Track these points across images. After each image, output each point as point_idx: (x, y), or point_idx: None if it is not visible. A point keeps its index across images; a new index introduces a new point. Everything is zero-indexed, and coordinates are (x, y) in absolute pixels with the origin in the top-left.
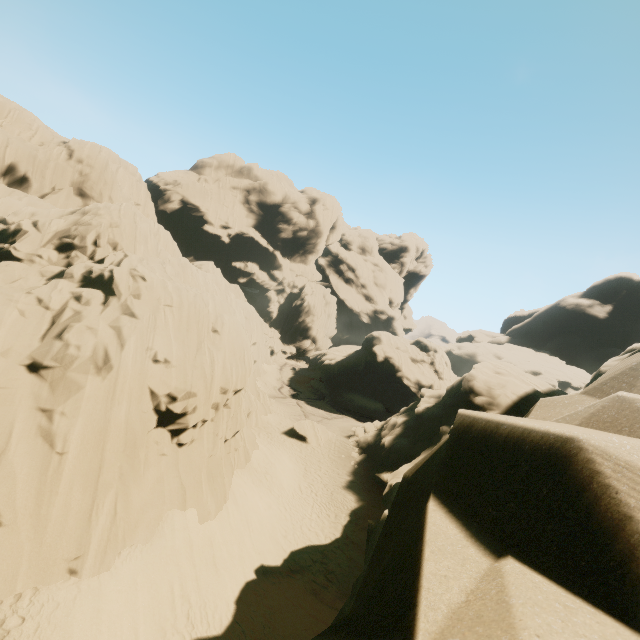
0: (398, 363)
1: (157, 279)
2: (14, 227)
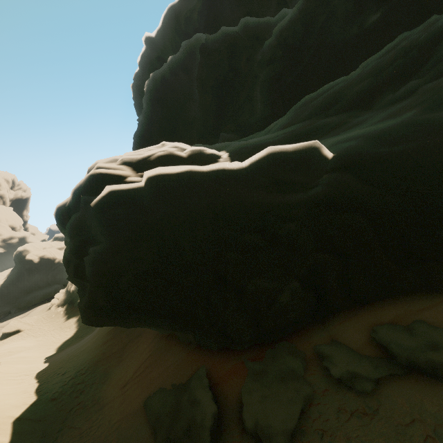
0: (51, 255)
1: None
2: None
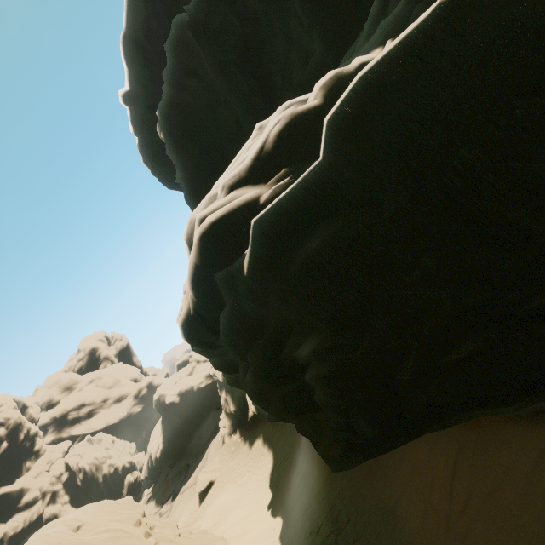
0: (187, 386)
1: None
2: None
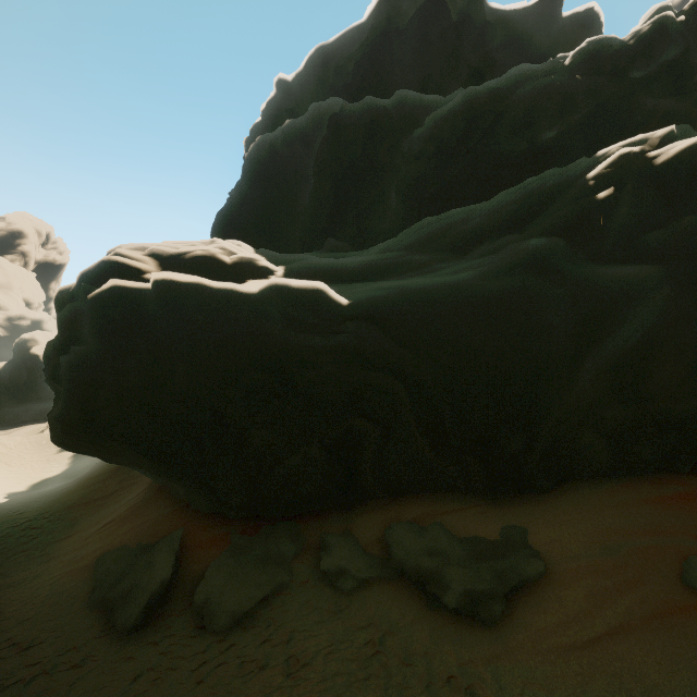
0: None
1: None
2: None
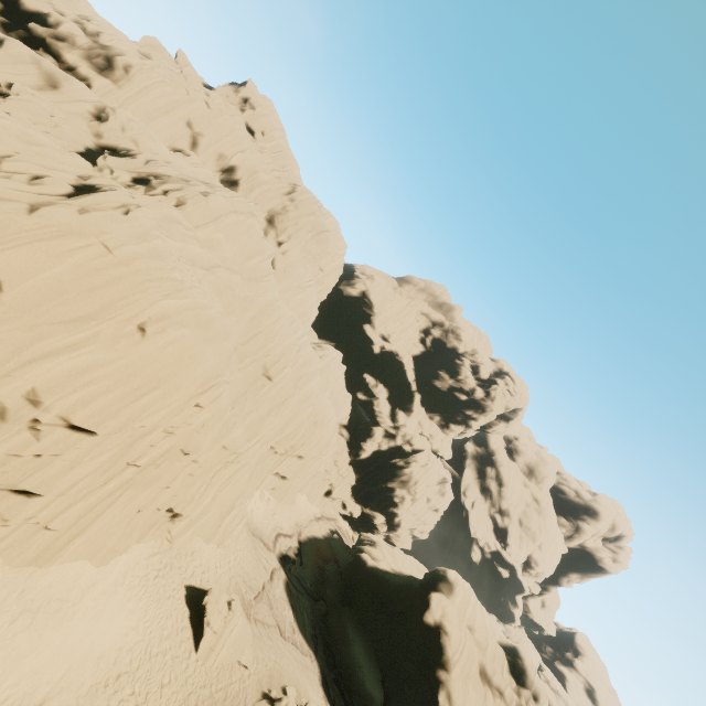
0: (452, 653)
1: (143, 225)
2: (134, 153)
